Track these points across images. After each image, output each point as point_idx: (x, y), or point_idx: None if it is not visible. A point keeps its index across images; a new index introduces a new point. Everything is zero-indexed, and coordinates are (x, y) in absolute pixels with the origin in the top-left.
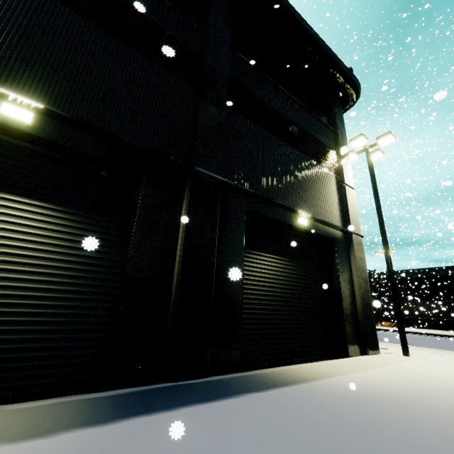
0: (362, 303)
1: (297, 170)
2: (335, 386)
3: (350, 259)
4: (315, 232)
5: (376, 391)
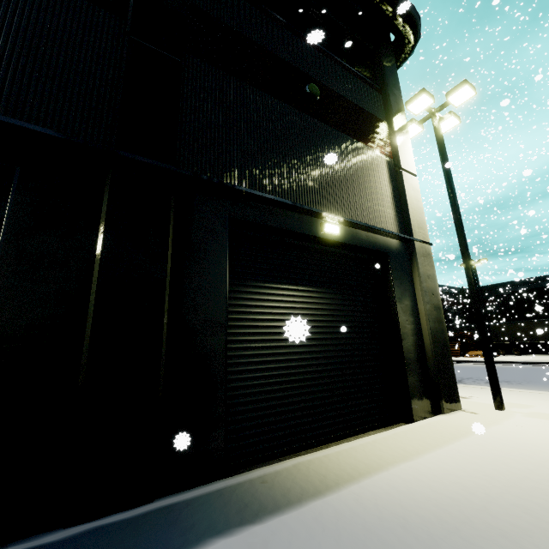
0: (432, 341)
1: (322, 152)
2: (365, 505)
3: (412, 279)
4: (354, 244)
5: (436, 513)
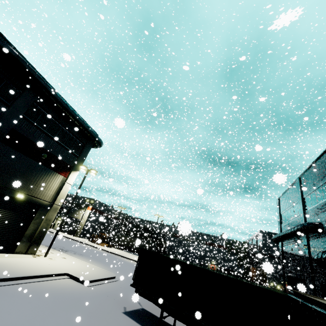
0: (38, 233)
1: (35, 173)
2: None
3: (46, 214)
4: (28, 201)
5: None
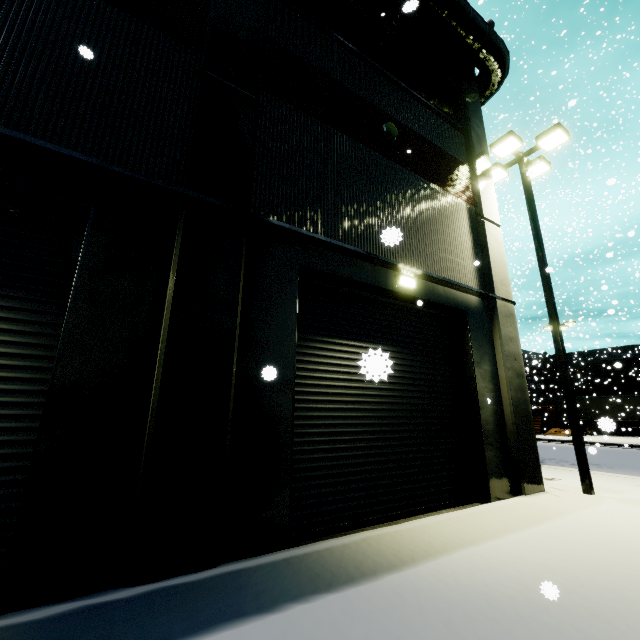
0: (513, 412)
1: (398, 198)
2: (446, 581)
3: (493, 342)
4: (431, 299)
5: (523, 592)
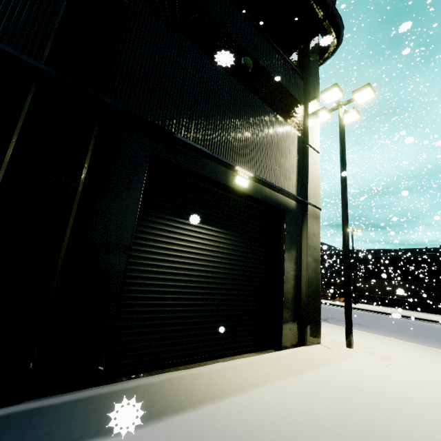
0: (307, 287)
1: (245, 116)
2: (217, 425)
3: (301, 235)
4: (259, 198)
5: (276, 438)
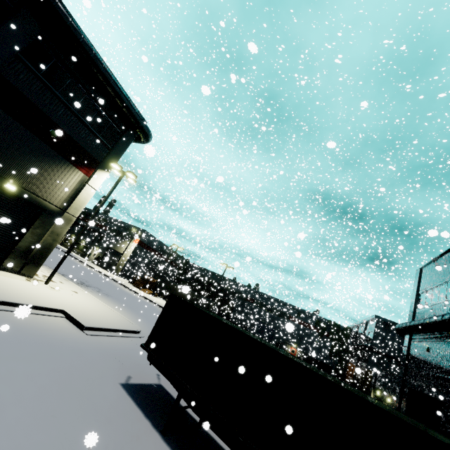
0: (38, 249)
1: (37, 158)
2: None
3: (52, 225)
4: (24, 198)
5: None
